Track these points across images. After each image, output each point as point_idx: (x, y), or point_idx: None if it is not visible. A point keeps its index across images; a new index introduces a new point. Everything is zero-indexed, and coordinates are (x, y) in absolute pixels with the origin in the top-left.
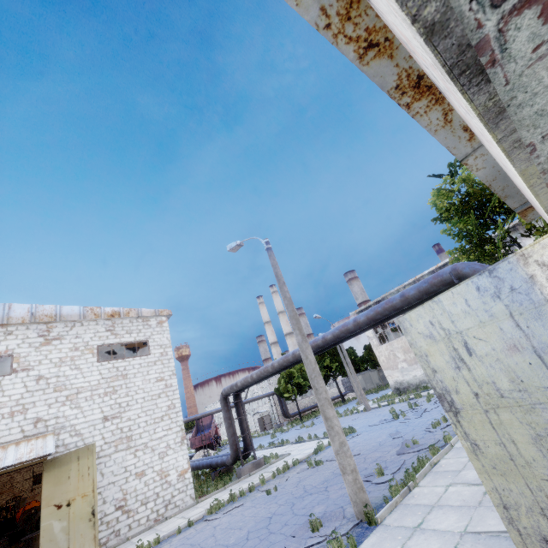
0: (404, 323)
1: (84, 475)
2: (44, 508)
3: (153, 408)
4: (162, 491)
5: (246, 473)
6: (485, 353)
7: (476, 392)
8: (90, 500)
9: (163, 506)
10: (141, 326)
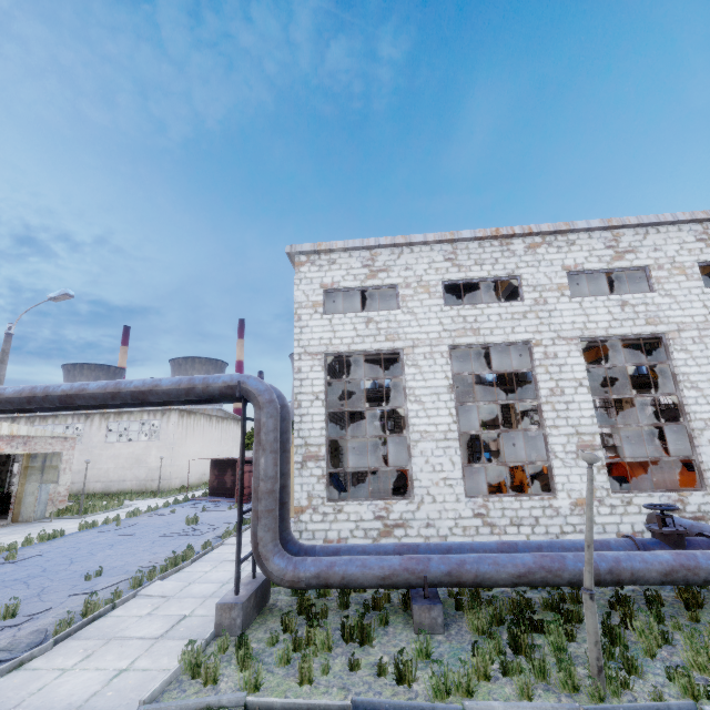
0: None
1: None
2: None
3: None
4: None
5: None
6: None
7: None
8: None
9: None
10: None
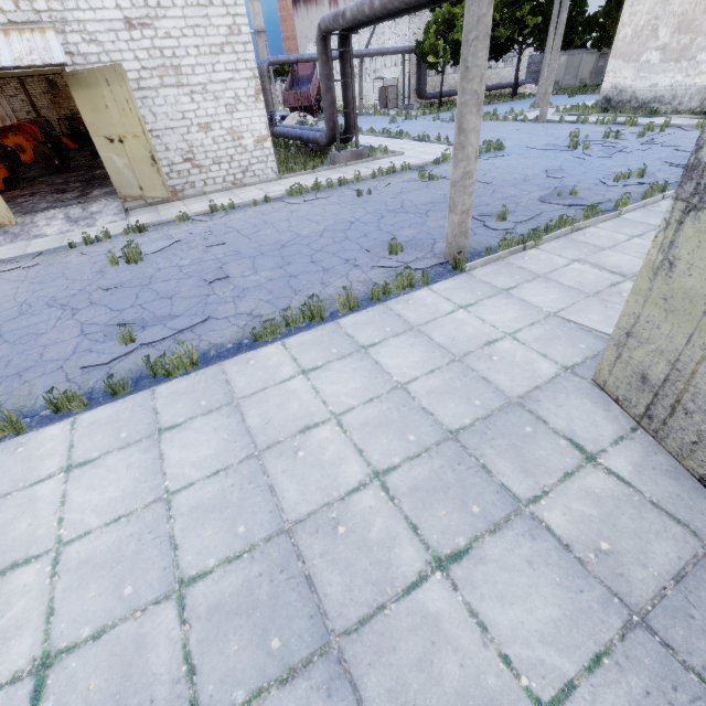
0: None
1: (125, 110)
2: (95, 137)
3: (204, 24)
4: (236, 155)
5: (341, 162)
6: None
7: None
8: (144, 144)
9: (239, 172)
10: None
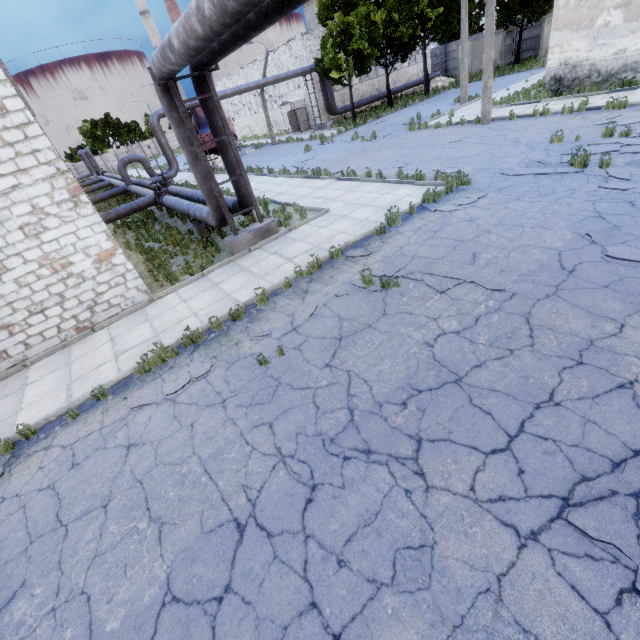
0: None
1: None
2: None
3: None
4: (68, 289)
5: (242, 249)
6: None
7: None
8: None
9: (83, 310)
10: None
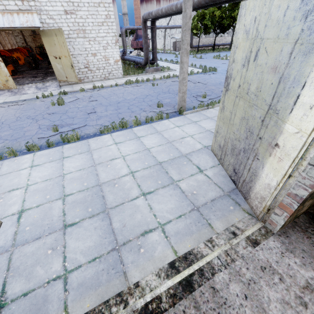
0: (243, 9)
1: (62, 46)
2: (49, 56)
3: (96, 13)
4: (106, 66)
5: (149, 72)
6: (261, 63)
7: (240, 85)
8: (69, 60)
9: (107, 73)
10: None
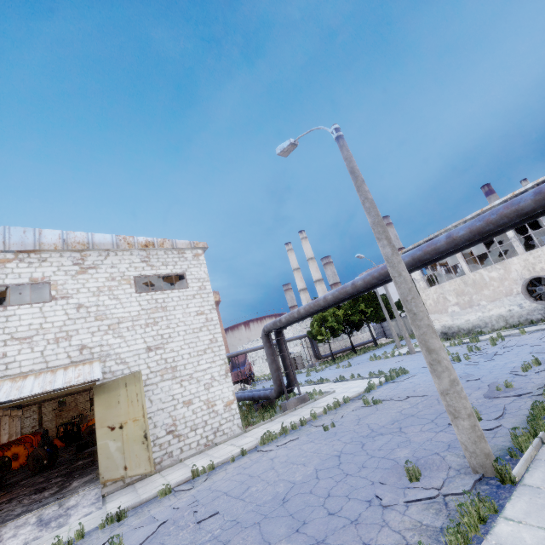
0: None
1: (133, 401)
2: (99, 428)
3: (195, 340)
4: (209, 419)
5: (291, 407)
6: None
7: None
8: (141, 424)
9: (211, 433)
10: (177, 258)
